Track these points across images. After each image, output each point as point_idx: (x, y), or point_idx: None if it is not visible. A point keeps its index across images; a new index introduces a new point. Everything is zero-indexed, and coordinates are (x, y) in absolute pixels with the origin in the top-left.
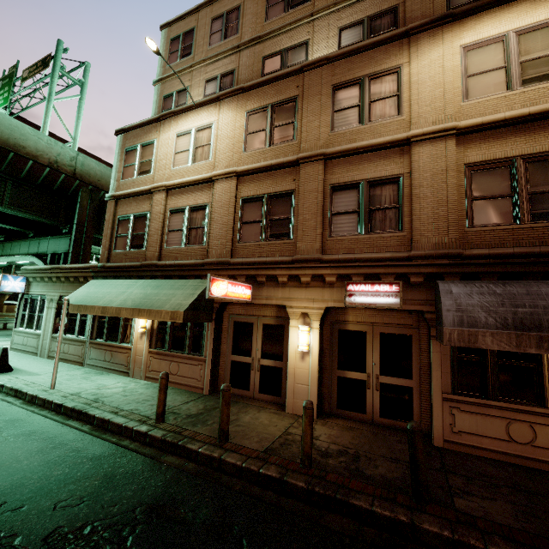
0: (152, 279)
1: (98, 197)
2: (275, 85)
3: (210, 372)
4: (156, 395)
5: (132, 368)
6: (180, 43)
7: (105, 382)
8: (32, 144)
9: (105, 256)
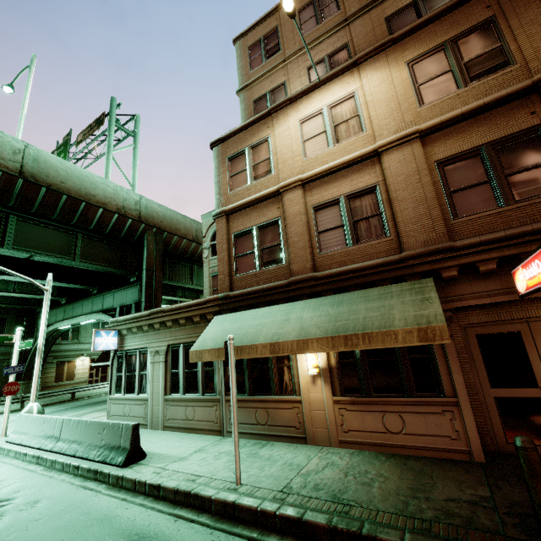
0: (311, 297)
1: (162, 239)
2: (446, 19)
3: (474, 422)
4: (412, 476)
5: (309, 430)
6: (262, 46)
7: (290, 458)
8: (100, 192)
9: (225, 284)
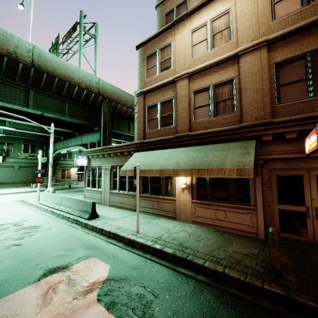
0: (186, 146)
1: (111, 106)
2: None
3: (263, 220)
4: (222, 240)
5: (178, 214)
6: None
7: (165, 225)
8: (76, 76)
9: (141, 136)
